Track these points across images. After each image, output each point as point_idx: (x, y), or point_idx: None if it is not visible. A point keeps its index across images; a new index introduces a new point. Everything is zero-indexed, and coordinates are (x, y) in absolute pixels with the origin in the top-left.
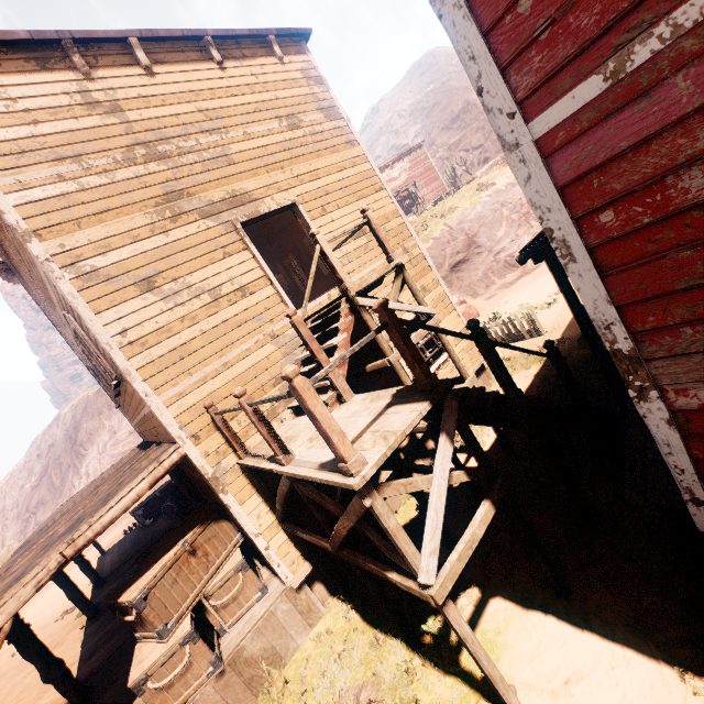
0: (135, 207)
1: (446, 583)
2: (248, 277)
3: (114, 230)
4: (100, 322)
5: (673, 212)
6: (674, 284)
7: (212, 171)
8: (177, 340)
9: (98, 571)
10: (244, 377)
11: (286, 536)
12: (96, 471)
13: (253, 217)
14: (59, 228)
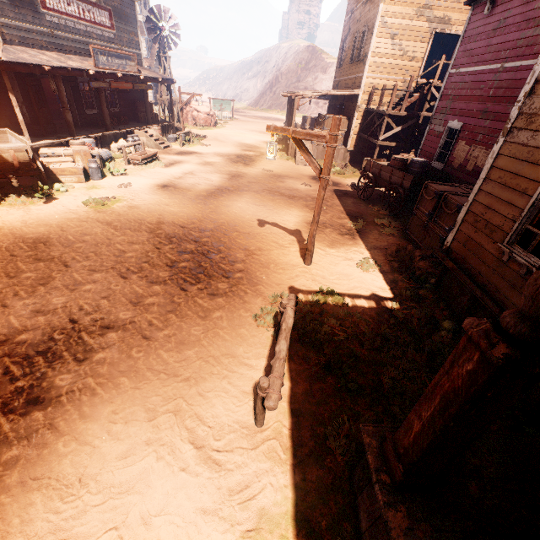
0: (413, 5)
1: (381, 143)
2: (418, 55)
3: (401, 11)
4: (374, 41)
5: (446, 95)
6: (441, 106)
7: (448, 2)
8: (384, 61)
9: (285, 124)
10: (387, 87)
11: (356, 138)
12: (279, 95)
13: (441, 32)
14: (390, 2)
